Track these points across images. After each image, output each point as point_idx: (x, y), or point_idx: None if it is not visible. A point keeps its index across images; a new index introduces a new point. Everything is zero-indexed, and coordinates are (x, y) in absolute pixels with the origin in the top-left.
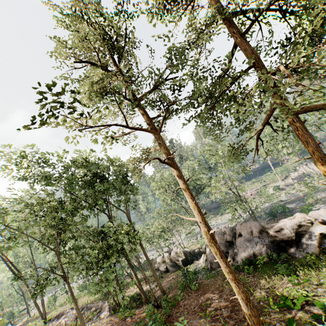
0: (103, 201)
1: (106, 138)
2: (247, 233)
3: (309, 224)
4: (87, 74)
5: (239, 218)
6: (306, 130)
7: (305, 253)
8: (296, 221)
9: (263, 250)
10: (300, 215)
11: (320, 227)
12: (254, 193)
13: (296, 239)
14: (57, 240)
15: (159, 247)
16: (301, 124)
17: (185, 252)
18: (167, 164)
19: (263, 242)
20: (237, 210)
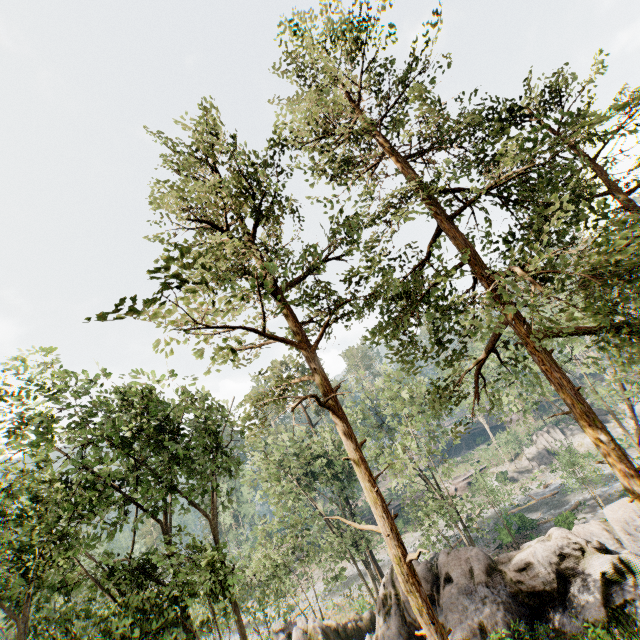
0: (161, 487)
1: (220, 350)
2: (462, 573)
3: (579, 552)
4: (212, 242)
5: (440, 541)
6: (556, 366)
7: (582, 621)
8: (553, 546)
9: (499, 616)
10: (560, 533)
11: (599, 559)
12: (462, 487)
13: (560, 587)
14: (28, 589)
15: (264, 618)
16: (548, 355)
17: (326, 629)
18: (328, 409)
19: (496, 595)
20: (435, 522)
